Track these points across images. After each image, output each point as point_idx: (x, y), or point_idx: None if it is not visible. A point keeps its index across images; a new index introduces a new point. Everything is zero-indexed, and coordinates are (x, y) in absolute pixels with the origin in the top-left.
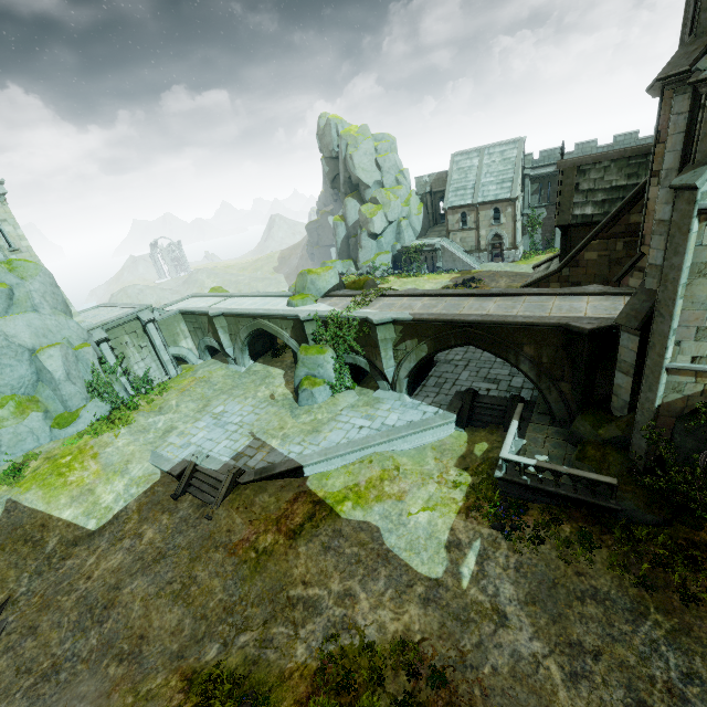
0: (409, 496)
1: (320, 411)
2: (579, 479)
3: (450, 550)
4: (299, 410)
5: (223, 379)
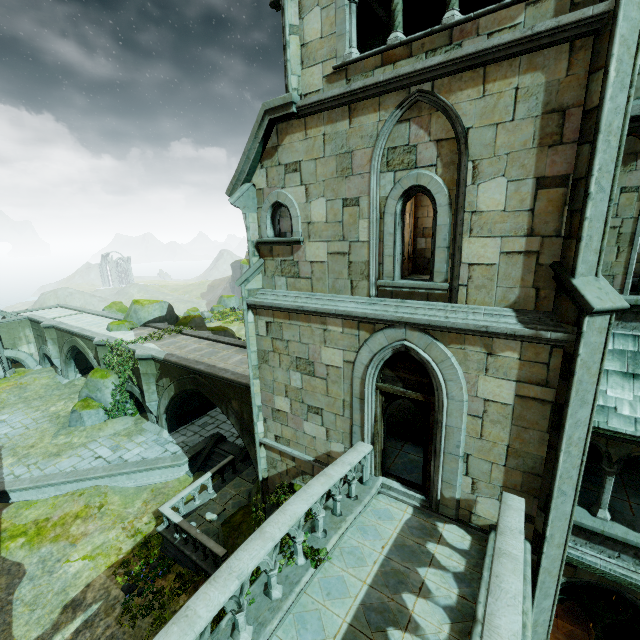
0: (85, 540)
1: (80, 434)
2: (205, 546)
3: (65, 611)
4: (65, 430)
5: (39, 388)
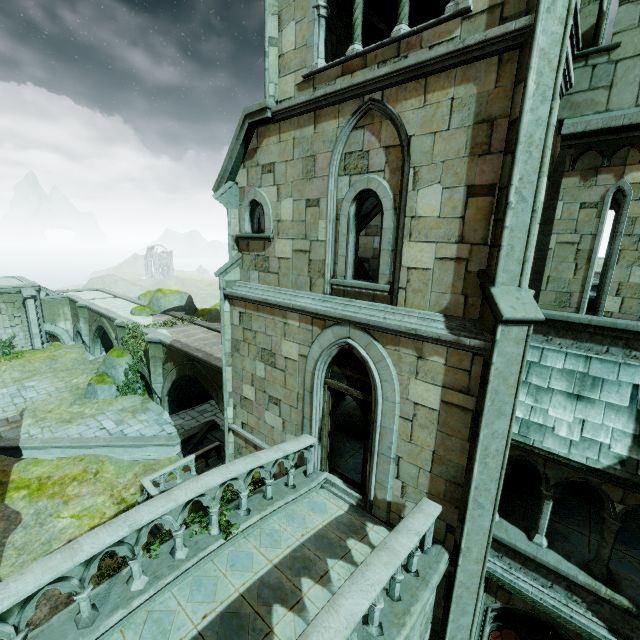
0: (77, 500)
1: (92, 406)
2: None
3: None
4: (81, 401)
5: (69, 361)
